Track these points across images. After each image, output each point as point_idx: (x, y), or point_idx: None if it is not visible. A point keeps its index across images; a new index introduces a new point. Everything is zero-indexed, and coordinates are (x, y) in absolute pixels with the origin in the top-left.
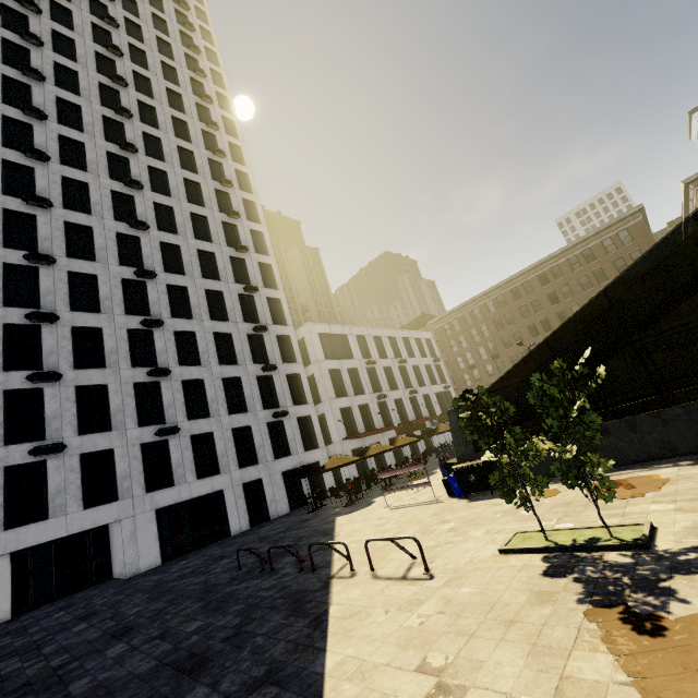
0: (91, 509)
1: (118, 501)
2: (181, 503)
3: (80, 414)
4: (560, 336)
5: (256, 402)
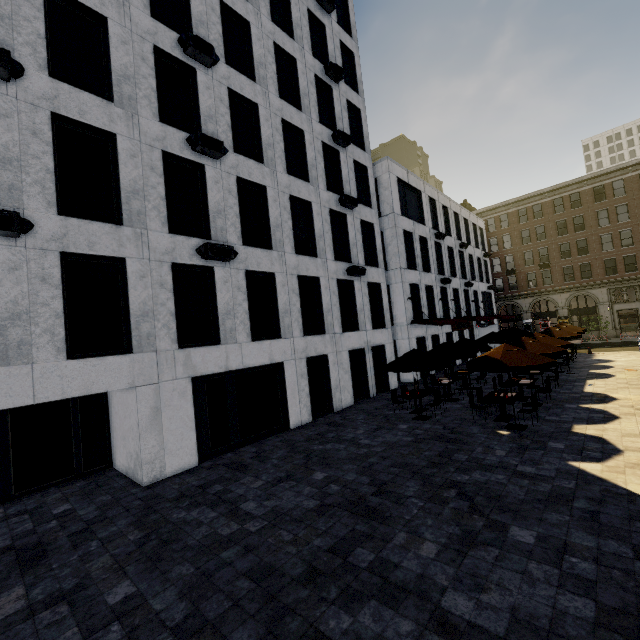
0: (81, 361)
1: (131, 353)
2: (227, 372)
3: (60, 176)
4: None
5: (327, 247)
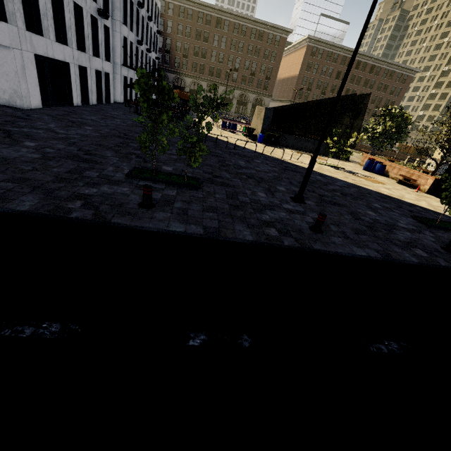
0: None
1: (7, 23)
2: (44, 57)
3: None
4: (223, 70)
5: None
